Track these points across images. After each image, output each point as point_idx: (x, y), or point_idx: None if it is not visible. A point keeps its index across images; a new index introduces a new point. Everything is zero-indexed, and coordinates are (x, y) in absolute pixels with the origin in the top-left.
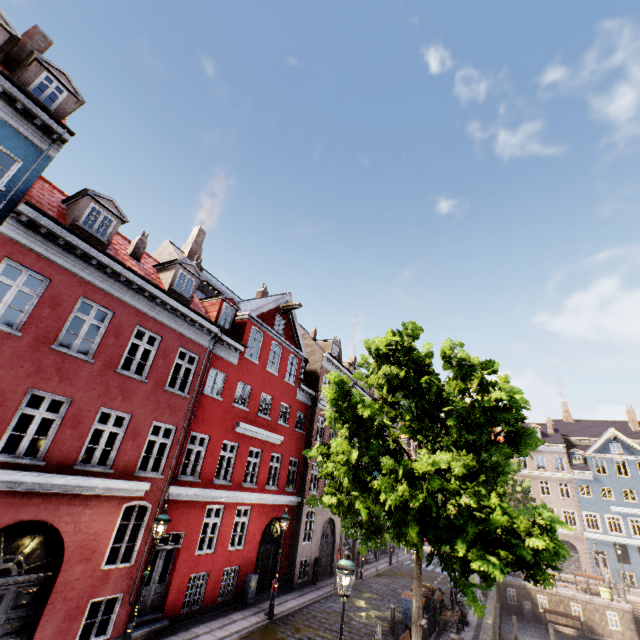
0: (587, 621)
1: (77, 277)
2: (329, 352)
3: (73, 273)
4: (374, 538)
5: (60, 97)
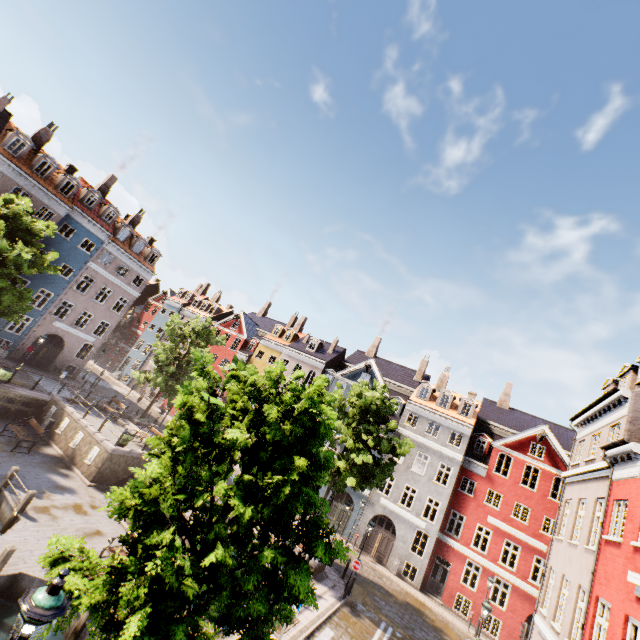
0: (77, 450)
1: None
2: None
3: None
4: None
5: None
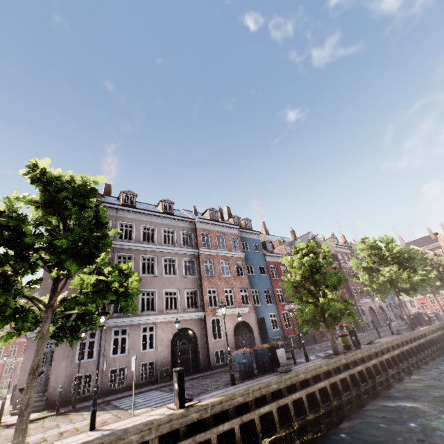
0: None
1: (277, 262)
2: (335, 244)
3: (276, 262)
4: (383, 295)
5: (250, 224)
